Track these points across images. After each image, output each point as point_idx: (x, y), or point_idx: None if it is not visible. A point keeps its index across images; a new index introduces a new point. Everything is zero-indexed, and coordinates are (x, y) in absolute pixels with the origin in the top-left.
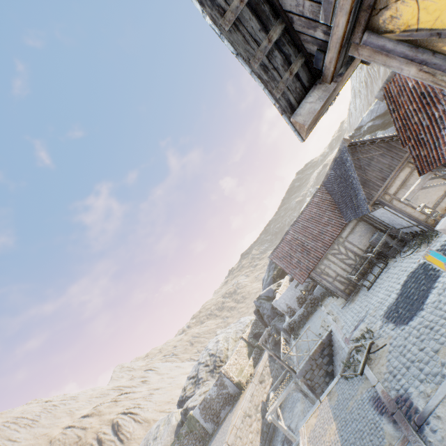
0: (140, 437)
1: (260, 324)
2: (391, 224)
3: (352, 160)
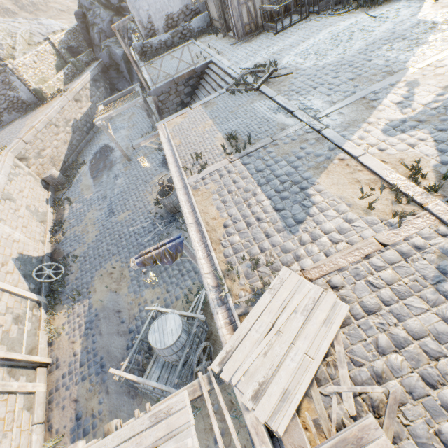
0: None
1: (81, 39)
2: None
3: None
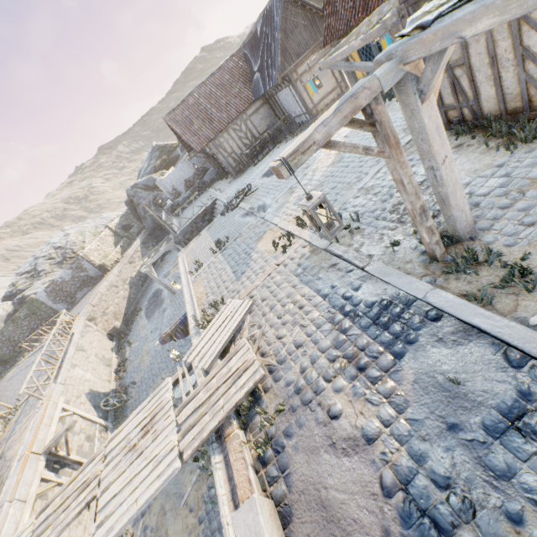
0: None
1: (132, 218)
2: (289, 111)
3: (281, 18)
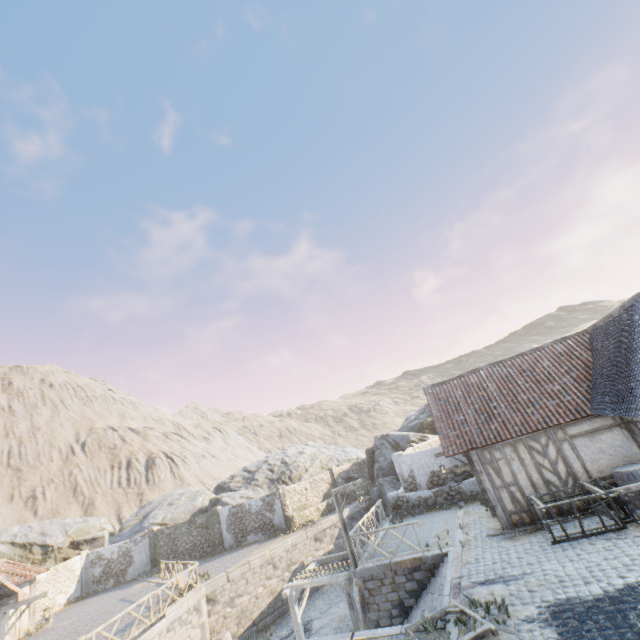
0: (165, 491)
1: (365, 470)
2: None
3: None
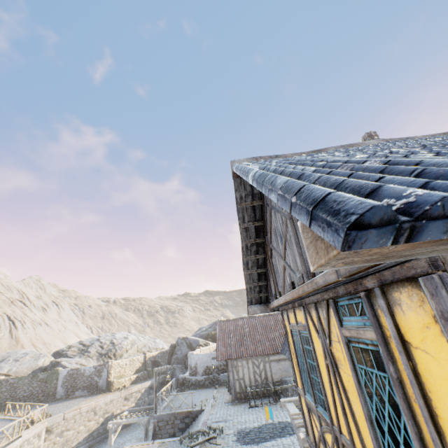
0: (0, 348)
1: (166, 357)
2: None
3: None
